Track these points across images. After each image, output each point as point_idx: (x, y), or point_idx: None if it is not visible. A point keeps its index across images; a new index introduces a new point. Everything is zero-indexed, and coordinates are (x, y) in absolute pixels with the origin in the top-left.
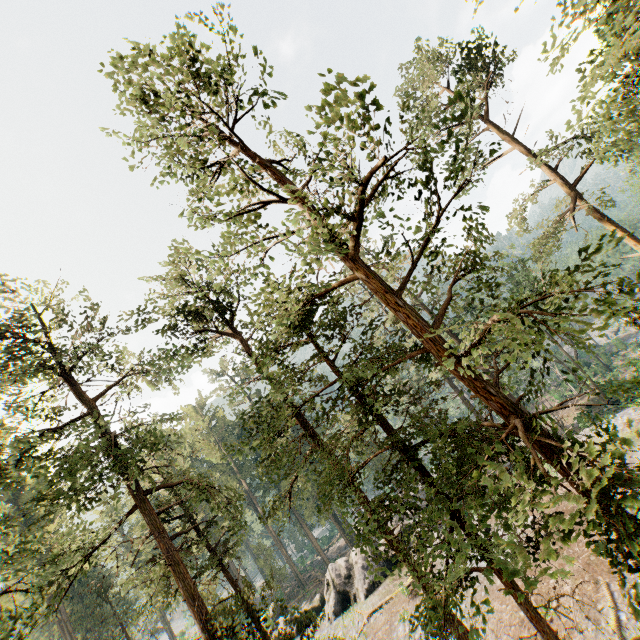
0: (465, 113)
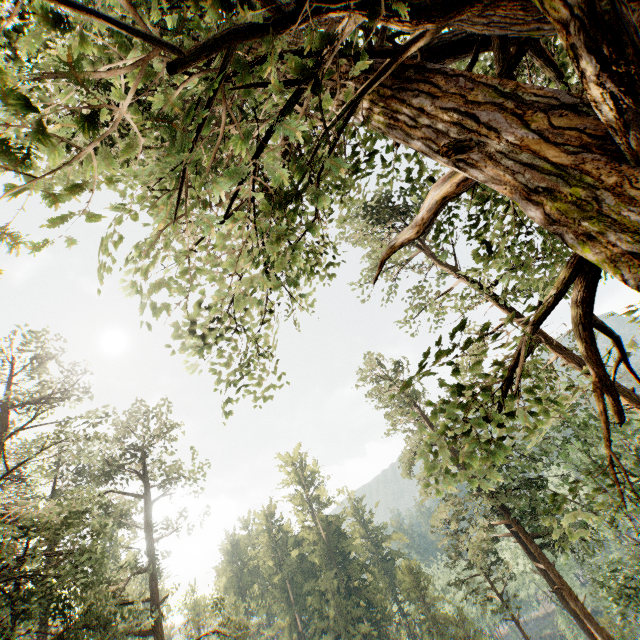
0: None
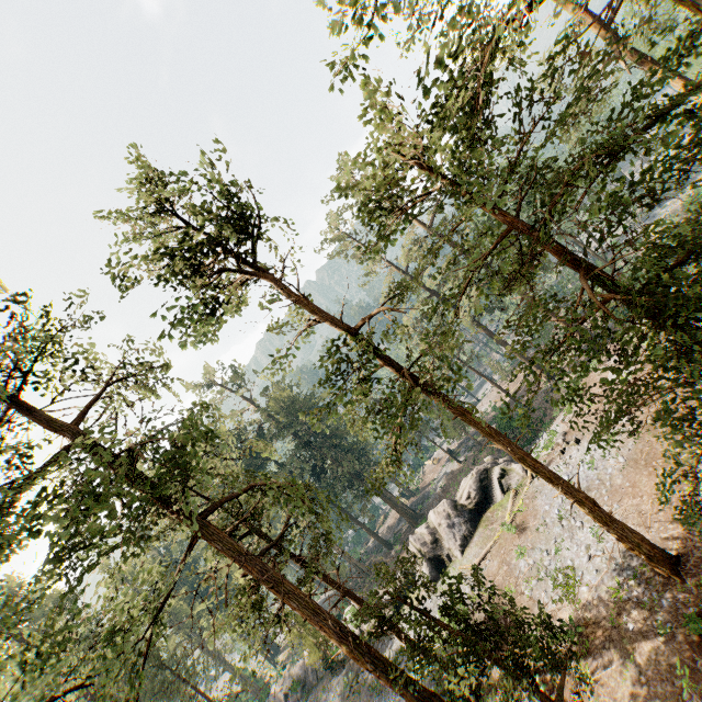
0: None
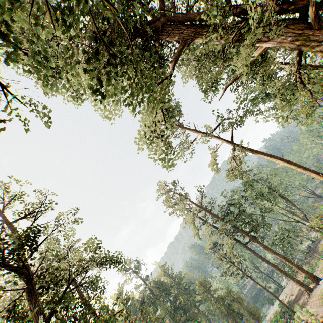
0: None
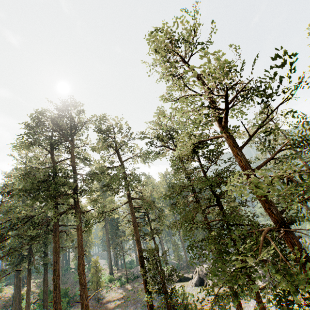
0: (282, 65)
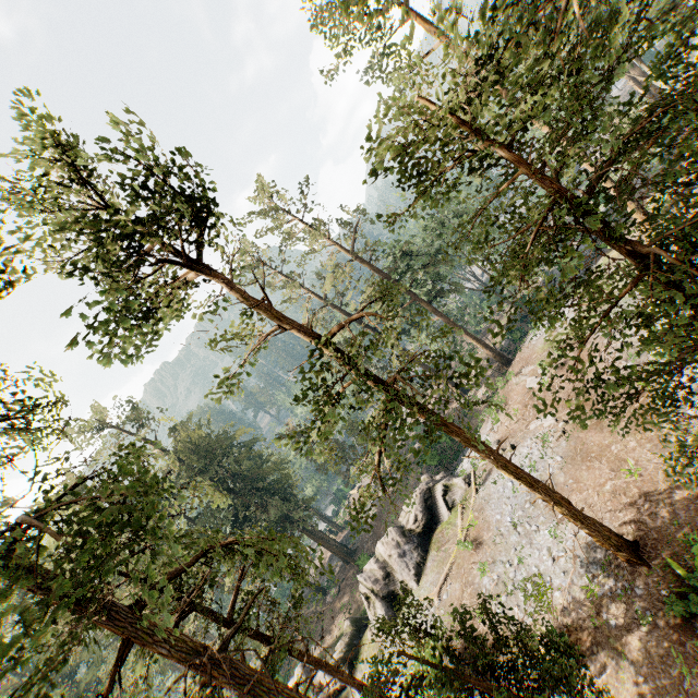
0: None
